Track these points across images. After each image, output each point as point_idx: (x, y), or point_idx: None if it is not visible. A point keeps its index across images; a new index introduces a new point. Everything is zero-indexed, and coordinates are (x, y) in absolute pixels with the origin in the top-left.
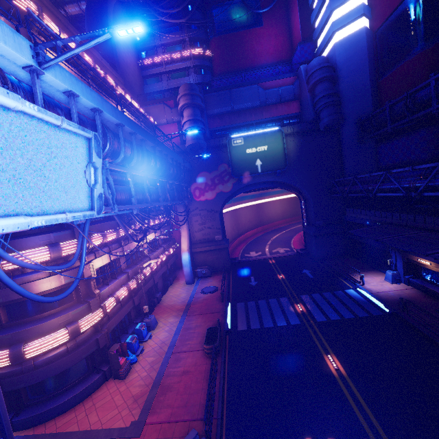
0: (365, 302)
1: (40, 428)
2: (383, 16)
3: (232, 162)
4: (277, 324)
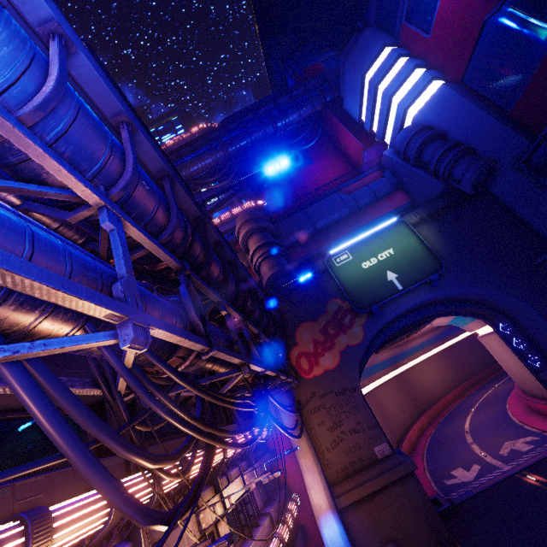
0: None
1: None
2: (461, 60)
3: (345, 289)
4: None
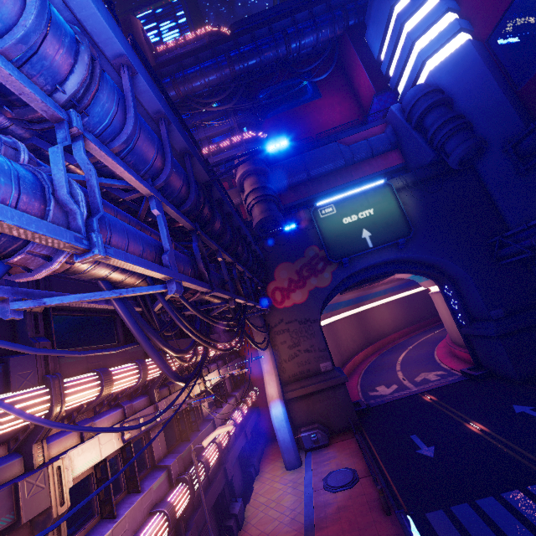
0: None
1: None
2: (494, 16)
3: (324, 240)
4: None
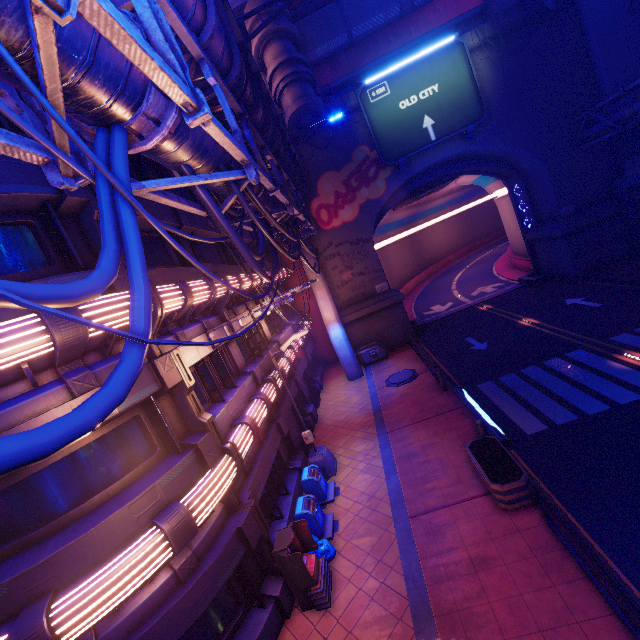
0: None
1: None
2: None
3: (376, 136)
4: (615, 401)
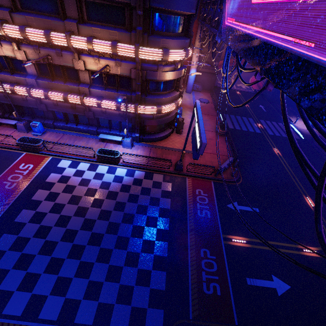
0: (293, 132)
1: (154, 143)
2: None
3: None
4: (249, 130)
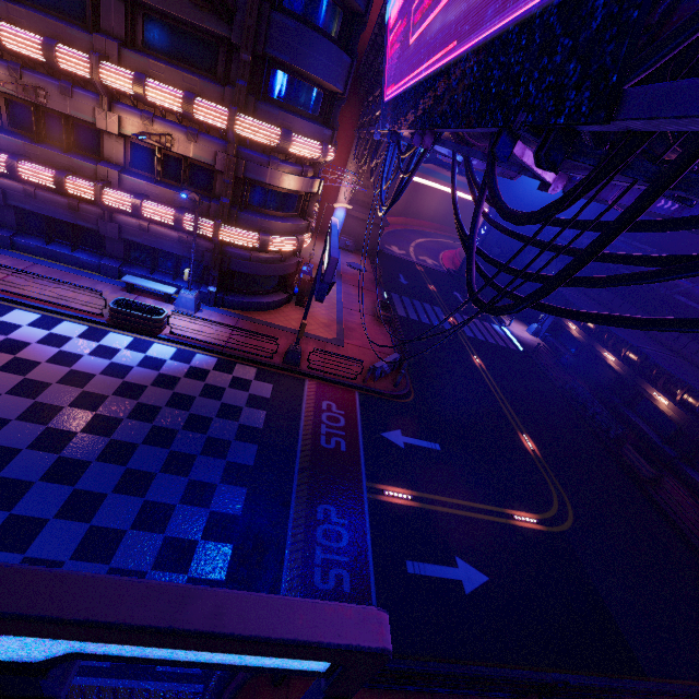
0: (506, 338)
1: (247, 314)
2: None
3: None
4: (433, 324)
